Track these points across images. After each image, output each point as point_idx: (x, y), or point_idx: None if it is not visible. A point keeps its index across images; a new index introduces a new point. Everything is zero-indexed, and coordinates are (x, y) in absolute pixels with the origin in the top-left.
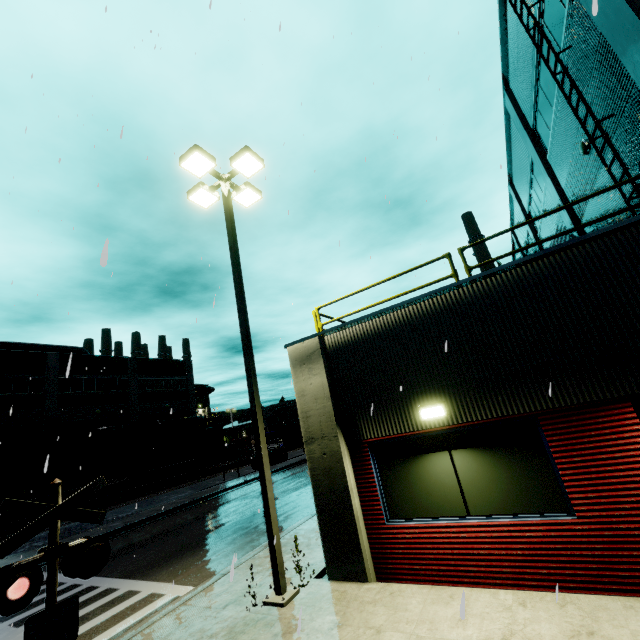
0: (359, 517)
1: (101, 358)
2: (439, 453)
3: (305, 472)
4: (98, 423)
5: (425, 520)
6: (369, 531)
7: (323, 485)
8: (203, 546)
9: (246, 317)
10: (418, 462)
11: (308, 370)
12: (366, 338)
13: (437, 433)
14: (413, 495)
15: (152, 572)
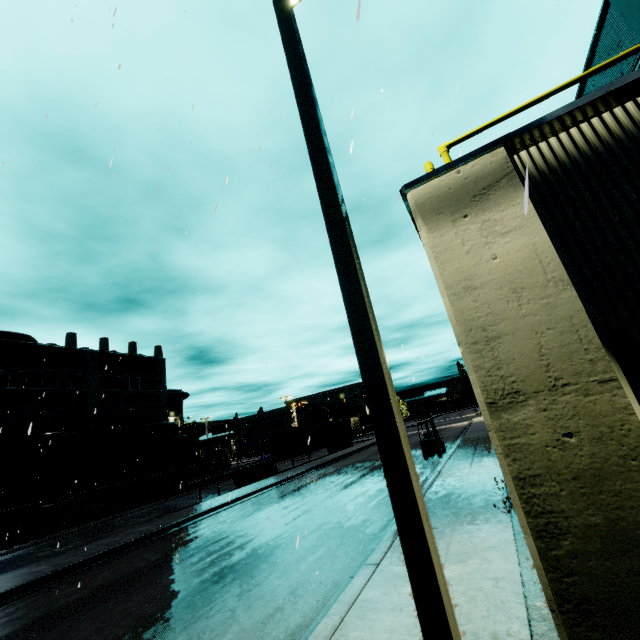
0: None
1: (52, 348)
2: None
3: (308, 488)
4: (42, 428)
5: None
6: None
7: (577, 528)
8: (176, 626)
9: (317, 111)
10: None
11: (480, 227)
12: None
13: None
14: None
15: None
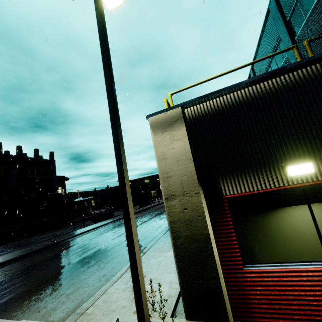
0: (219, 264)
1: None
2: (297, 206)
3: None
4: None
5: (284, 265)
6: (226, 275)
7: (183, 236)
8: (60, 279)
9: (113, 84)
10: (275, 214)
11: (170, 136)
12: (227, 109)
13: (298, 189)
14: (269, 243)
15: (13, 307)
